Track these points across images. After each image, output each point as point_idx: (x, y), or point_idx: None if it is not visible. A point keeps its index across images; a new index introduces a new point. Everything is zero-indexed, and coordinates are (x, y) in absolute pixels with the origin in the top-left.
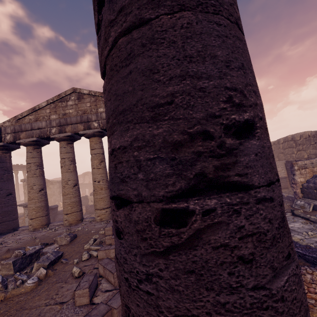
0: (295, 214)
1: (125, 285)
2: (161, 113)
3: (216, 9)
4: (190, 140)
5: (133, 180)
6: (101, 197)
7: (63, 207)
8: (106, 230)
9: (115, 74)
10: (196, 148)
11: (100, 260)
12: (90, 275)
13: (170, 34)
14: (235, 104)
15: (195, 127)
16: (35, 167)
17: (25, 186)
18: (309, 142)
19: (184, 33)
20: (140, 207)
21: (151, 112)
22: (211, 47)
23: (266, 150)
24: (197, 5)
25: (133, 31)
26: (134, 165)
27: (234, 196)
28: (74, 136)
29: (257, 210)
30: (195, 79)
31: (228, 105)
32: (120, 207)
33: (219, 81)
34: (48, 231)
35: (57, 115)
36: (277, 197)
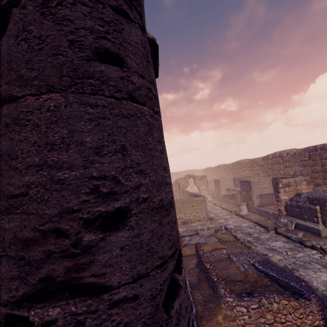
0: (278, 232)
1: None
2: (14, 205)
3: (95, 89)
4: (43, 237)
5: None
6: None
7: None
8: None
9: None
10: (48, 246)
11: None
12: None
13: (35, 117)
14: (102, 194)
15: (47, 224)
16: None
17: None
18: (295, 160)
19: (49, 117)
20: None
21: (6, 201)
22: (79, 132)
23: (145, 236)
24: (70, 86)
25: (4, 105)
26: None
27: (81, 304)
28: None
29: (109, 317)
30: (55, 169)
31: (91, 197)
32: None
33: (82, 171)
34: None
35: None
36: (147, 292)
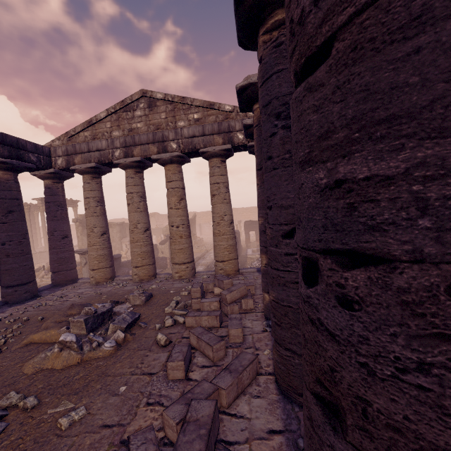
0: None
1: (357, 371)
2: None
3: None
4: None
5: (405, 228)
6: (180, 248)
7: (132, 258)
8: (192, 291)
9: (368, 55)
10: None
11: (192, 329)
12: (183, 346)
13: None
14: None
15: None
16: (95, 203)
17: (78, 228)
18: None
19: None
20: (416, 269)
21: None
22: None
23: None
24: None
25: None
26: (410, 206)
27: None
28: (144, 162)
29: None
30: None
31: None
32: (351, 266)
33: None
34: (115, 286)
35: (121, 131)
36: None
